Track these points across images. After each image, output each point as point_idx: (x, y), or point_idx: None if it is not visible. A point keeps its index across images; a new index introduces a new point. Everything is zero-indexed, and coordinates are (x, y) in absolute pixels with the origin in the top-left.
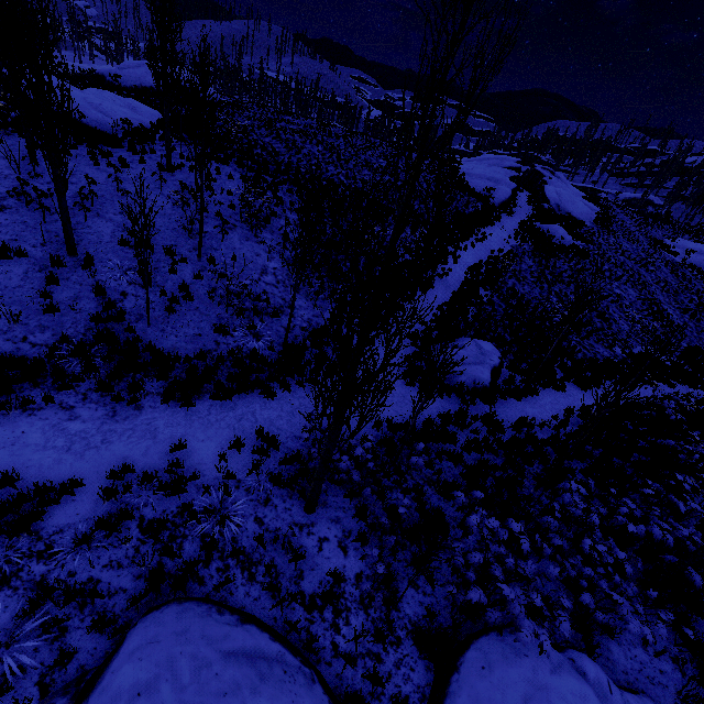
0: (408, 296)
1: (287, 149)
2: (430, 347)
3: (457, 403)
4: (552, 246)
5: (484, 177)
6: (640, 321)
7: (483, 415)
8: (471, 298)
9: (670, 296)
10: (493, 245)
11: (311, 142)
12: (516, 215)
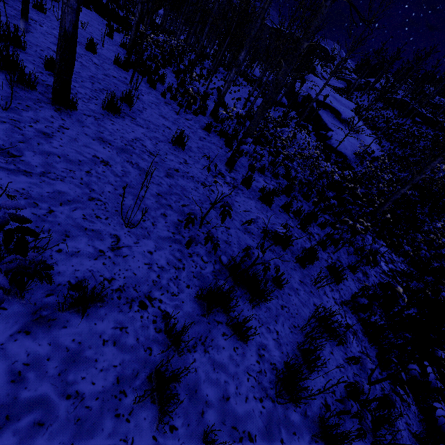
0: None
1: None
2: None
3: None
4: None
5: None
6: None
7: None
8: None
9: None
10: None
11: None
12: None
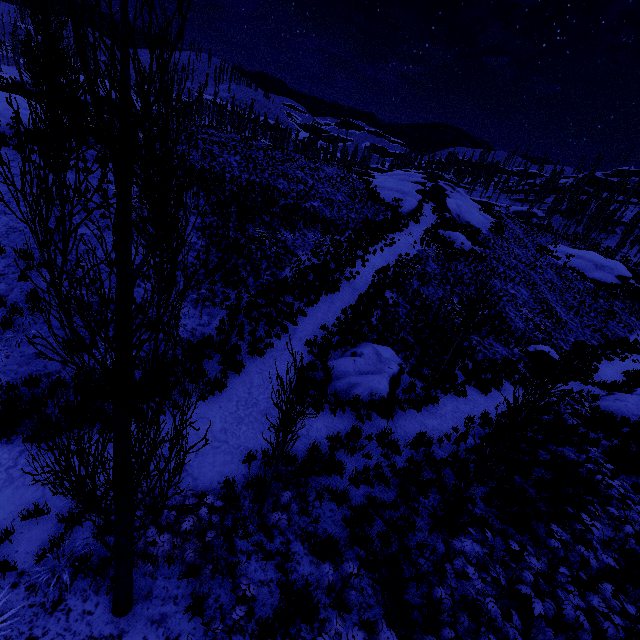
0: (311, 300)
1: (202, 157)
2: (327, 355)
3: (351, 419)
4: (454, 251)
5: (394, 190)
6: (533, 319)
7: (378, 433)
8: (377, 301)
9: (556, 295)
10: (401, 250)
11: (229, 152)
12: (422, 223)
